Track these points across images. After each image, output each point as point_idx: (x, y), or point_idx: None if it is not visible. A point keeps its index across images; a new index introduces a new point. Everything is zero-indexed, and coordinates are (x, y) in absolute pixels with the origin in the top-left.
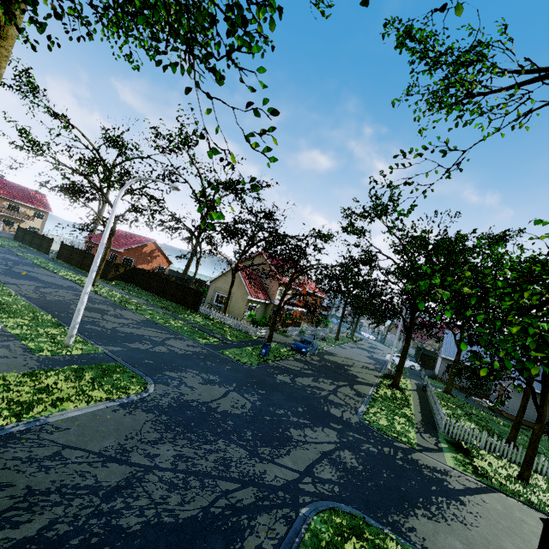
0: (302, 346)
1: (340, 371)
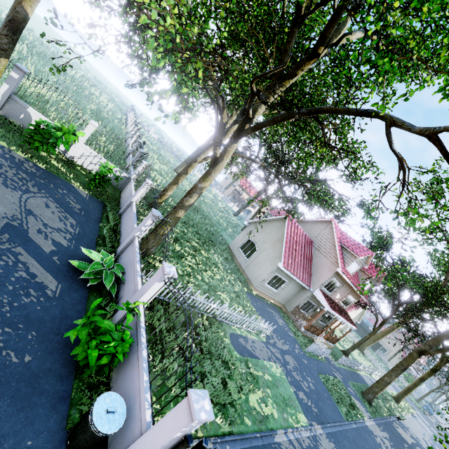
0: (431, 409)
1: None
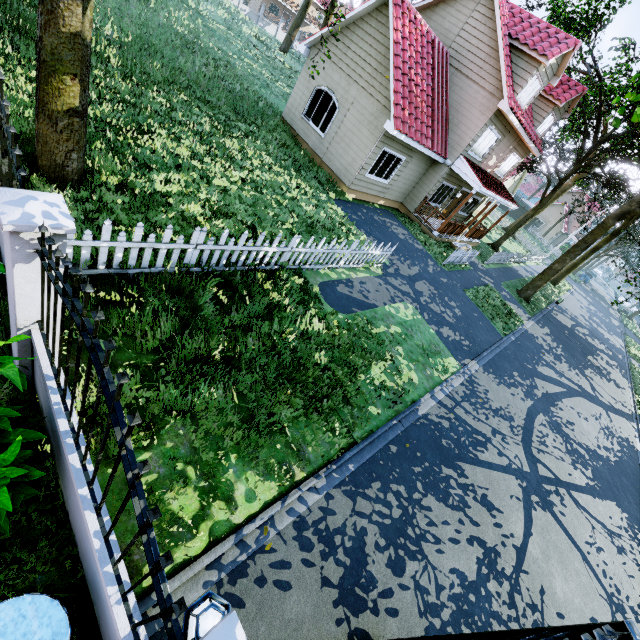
0: (588, 277)
1: (603, 299)
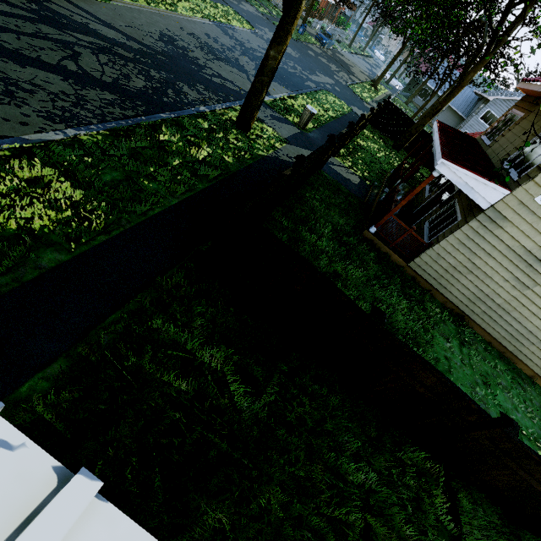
0: (324, 37)
1: (344, 66)
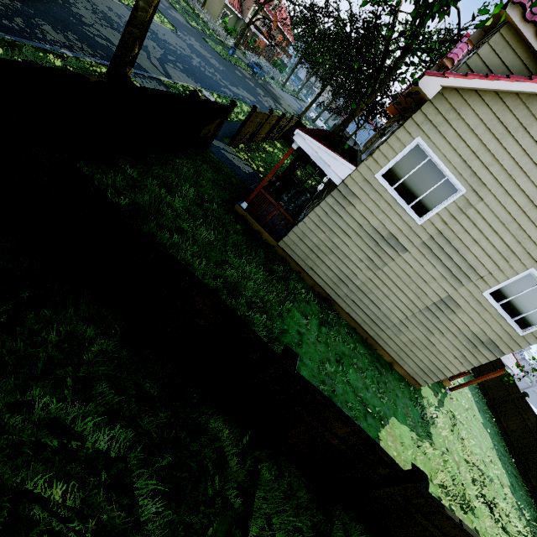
0: (255, 67)
1: (273, 96)
